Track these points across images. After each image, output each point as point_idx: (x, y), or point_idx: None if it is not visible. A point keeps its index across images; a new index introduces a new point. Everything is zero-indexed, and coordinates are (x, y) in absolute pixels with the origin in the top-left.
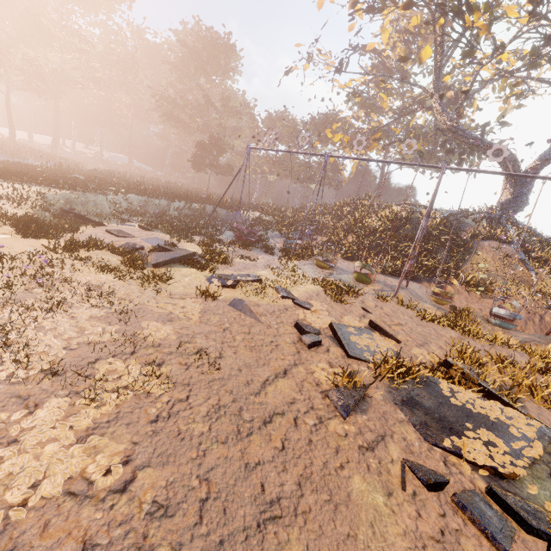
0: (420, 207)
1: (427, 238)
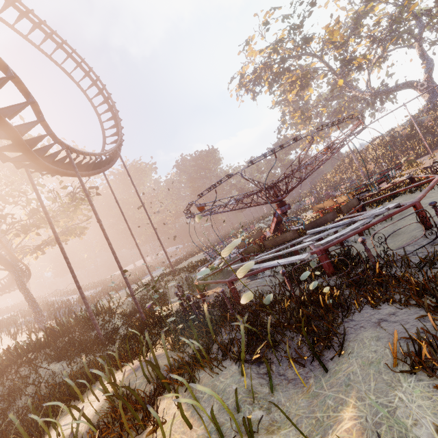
0: (387, 132)
1: (412, 136)
